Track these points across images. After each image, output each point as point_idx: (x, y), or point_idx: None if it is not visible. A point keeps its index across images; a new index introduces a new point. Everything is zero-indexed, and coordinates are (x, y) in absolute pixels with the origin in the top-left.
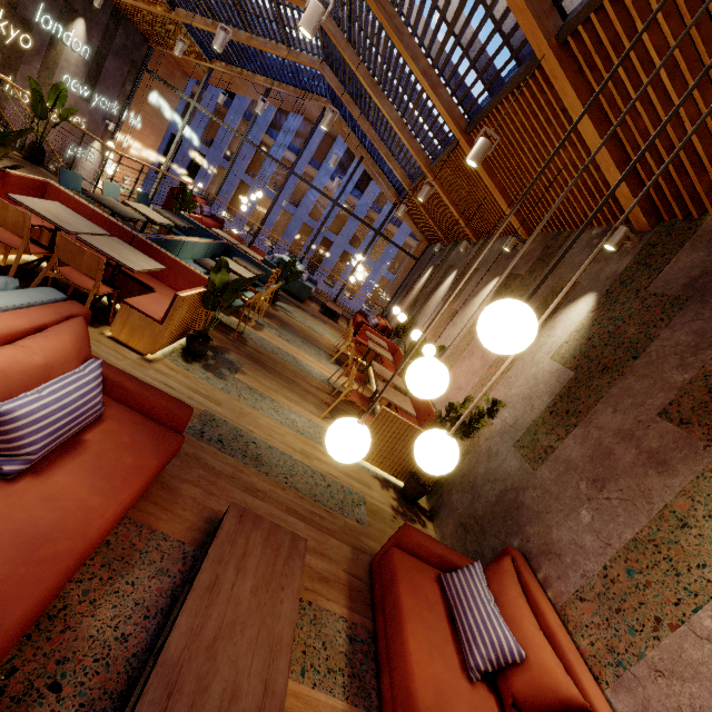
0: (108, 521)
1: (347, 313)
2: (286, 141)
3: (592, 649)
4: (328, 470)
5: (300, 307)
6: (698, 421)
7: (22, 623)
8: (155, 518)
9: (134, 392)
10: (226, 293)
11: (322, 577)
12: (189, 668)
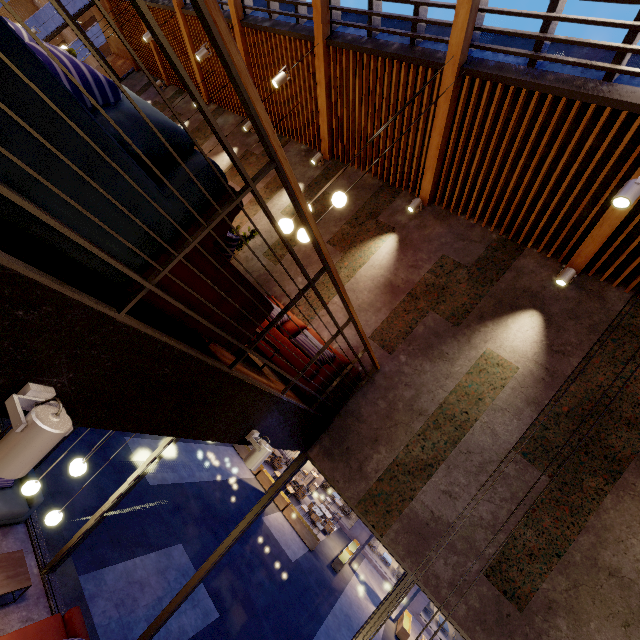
0: None
1: None
2: None
3: (303, 318)
4: None
5: None
6: (339, 245)
7: None
8: None
9: None
10: None
11: None
12: None
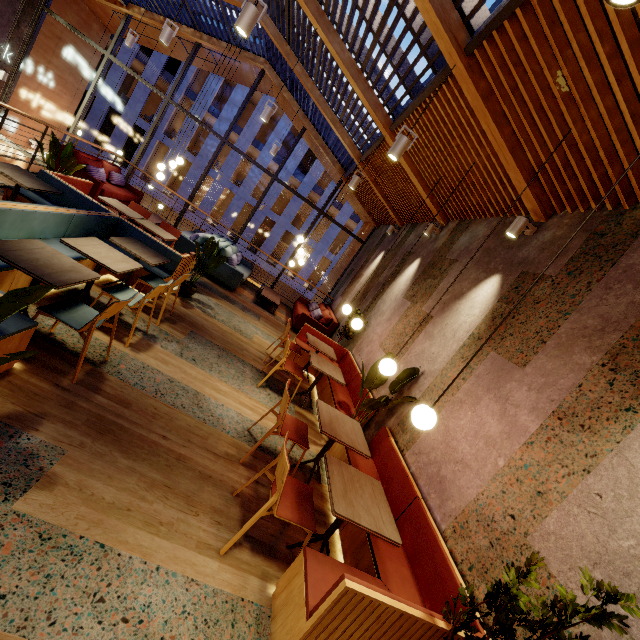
0: None
1: (289, 290)
2: (229, 121)
3: None
4: None
5: (228, 298)
6: None
7: None
8: None
9: None
10: None
11: None
12: None
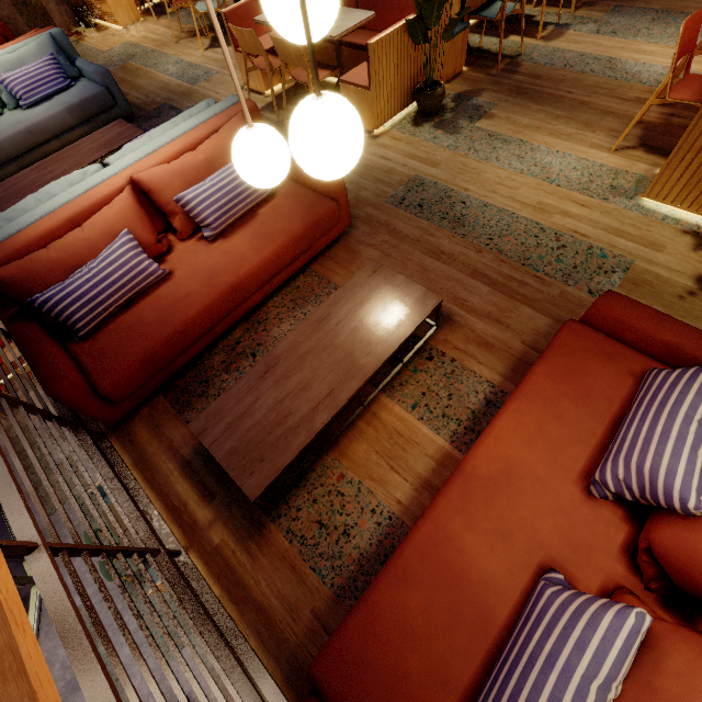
0: (253, 267)
1: None
2: None
3: None
4: (575, 226)
5: None
6: None
7: (198, 314)
8: (333, 274)
9: (296, 169)
10: (422, 5)
11: (482, 342)
12: (284, 363)
